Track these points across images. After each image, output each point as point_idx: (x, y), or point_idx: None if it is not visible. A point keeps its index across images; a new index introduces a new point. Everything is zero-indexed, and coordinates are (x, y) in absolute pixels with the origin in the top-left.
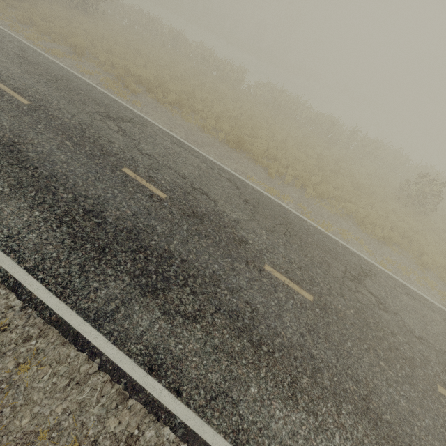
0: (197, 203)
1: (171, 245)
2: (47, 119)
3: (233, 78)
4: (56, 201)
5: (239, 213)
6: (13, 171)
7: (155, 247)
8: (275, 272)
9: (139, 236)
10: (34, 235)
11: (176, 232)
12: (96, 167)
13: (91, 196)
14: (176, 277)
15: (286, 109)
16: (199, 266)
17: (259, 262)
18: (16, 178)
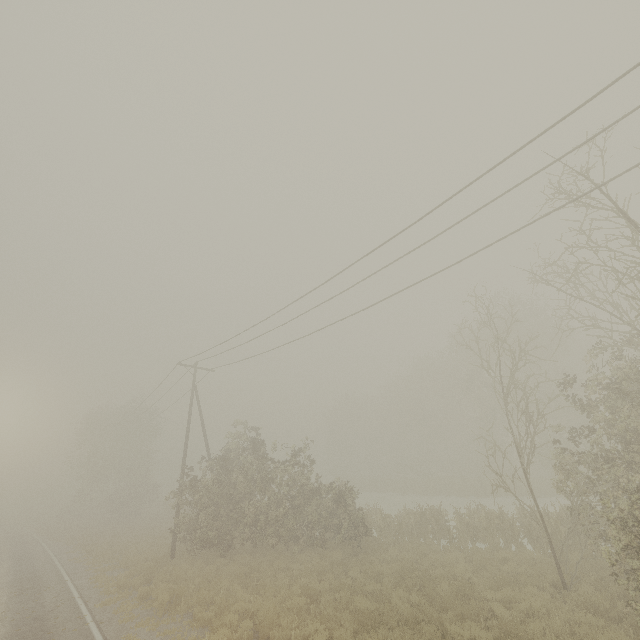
0: None
1: None
2: None
3: None
4: None
5: None
6: None
7: None
8: None
9: None
10: None
11: None
12: None
13: None
14: None
15: None
16: None
17: None
18: None
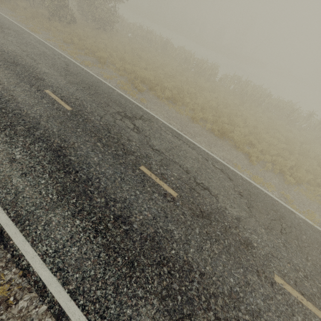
0: (202, 200)
1: (188, 254)
2: (84, 122)
3: (208, 73)
4: (92, 206)
5: (238, 209)
6: (60, 177)
7: (176, 257)
8: (286, 285)
9: (161, 244)
10: (75, 249)
11: (191, 237)
12: (120, 167)
13: (119, 200)
14: (199, 298)
15: (251, 97)
16: (217, 281)
17: (268, 271)
18: (62, 183)
